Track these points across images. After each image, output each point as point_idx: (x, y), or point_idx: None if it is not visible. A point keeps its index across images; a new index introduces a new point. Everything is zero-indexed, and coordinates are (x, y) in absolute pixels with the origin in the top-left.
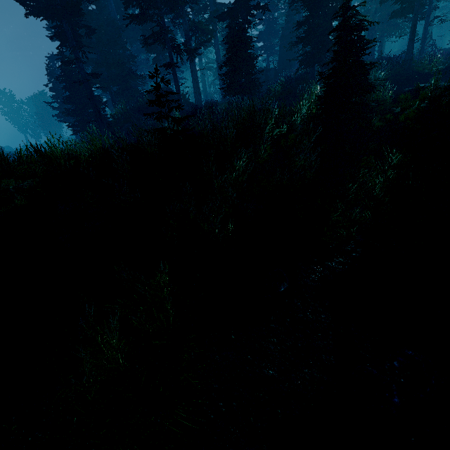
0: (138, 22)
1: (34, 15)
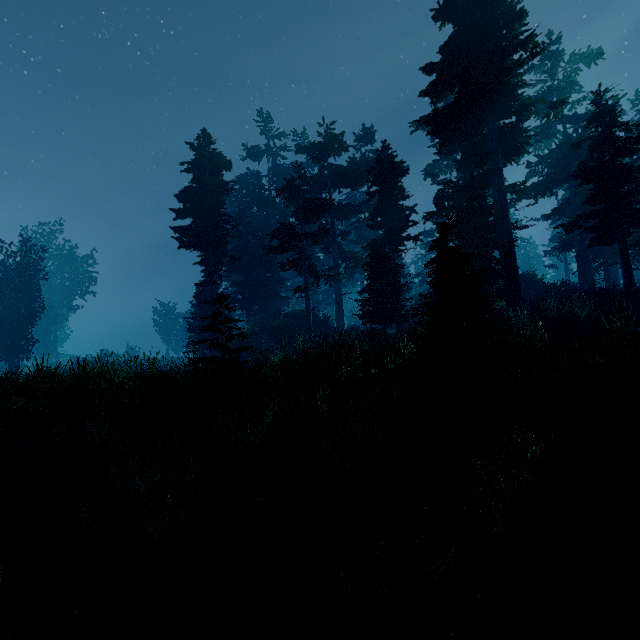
0: (277, 251)
1: (186, 247)
